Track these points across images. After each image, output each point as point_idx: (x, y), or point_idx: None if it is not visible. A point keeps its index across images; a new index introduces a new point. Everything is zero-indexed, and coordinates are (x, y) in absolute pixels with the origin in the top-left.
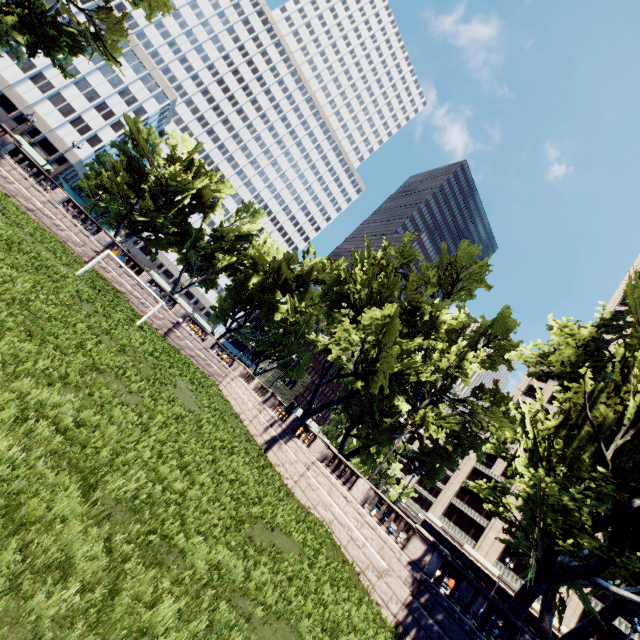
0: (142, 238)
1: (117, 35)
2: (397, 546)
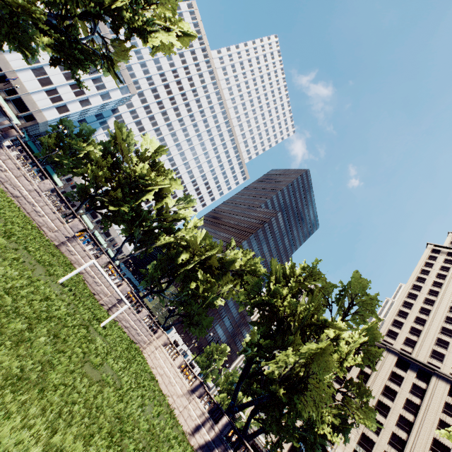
0: (100, 213)
1: (122, 58)
2: None
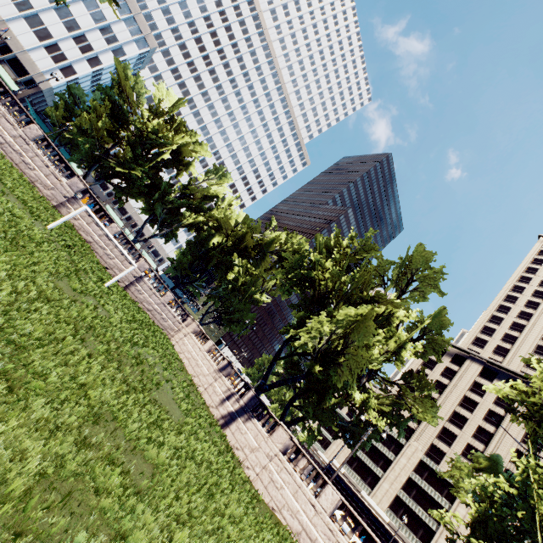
0: (112, 184)
1: None
2: None
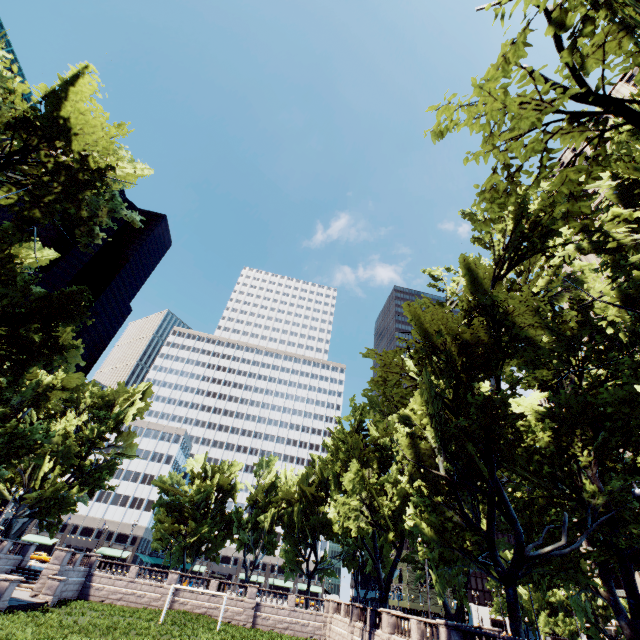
0: (203, 553)
1: (131, 440)
2: None
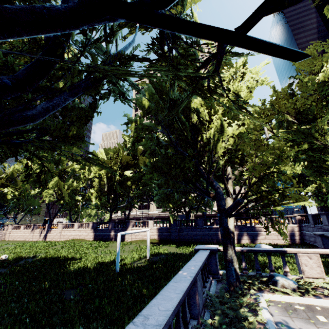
0: None
1: None
2: (88, 229)
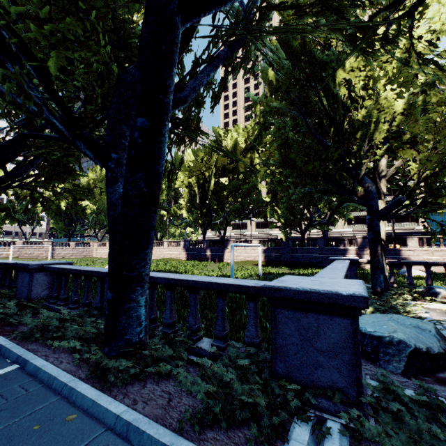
0: None
1: None
2: (180, 247)
